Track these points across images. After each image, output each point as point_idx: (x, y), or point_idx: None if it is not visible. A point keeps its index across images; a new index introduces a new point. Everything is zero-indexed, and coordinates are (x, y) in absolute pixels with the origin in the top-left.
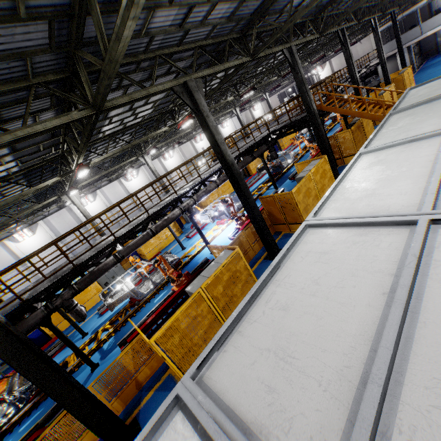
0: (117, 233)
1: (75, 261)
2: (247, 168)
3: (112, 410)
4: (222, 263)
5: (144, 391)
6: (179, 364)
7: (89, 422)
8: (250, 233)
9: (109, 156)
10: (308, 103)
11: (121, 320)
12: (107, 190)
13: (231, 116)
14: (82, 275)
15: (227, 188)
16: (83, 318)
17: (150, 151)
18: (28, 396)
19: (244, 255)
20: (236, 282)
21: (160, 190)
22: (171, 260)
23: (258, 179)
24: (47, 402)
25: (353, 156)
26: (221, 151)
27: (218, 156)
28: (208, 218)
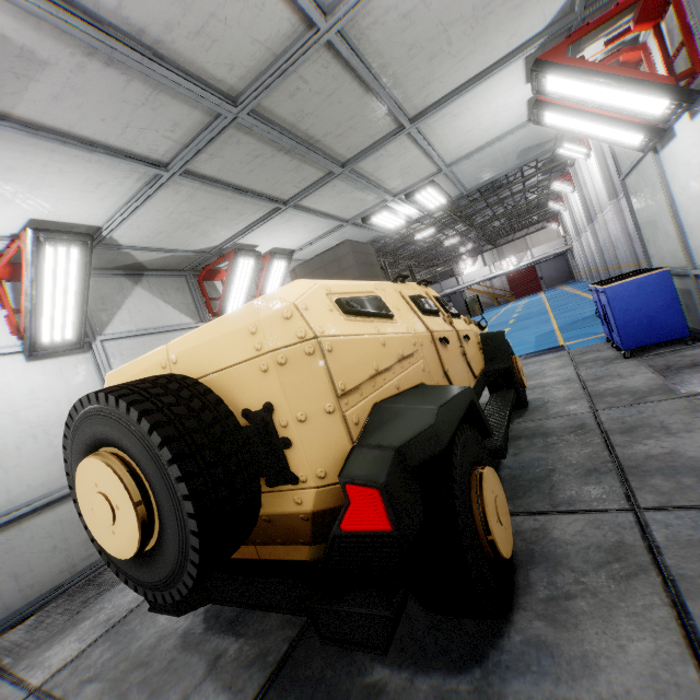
0: None
1: None
2: None
3: None
4: None
5: None
6: None
7: None
8: None
9: None
10: None
11: None
12: None
13: None
14: None
15: None
16: None
17: None
18: None
19: None
20: None
21: None
22: None
23: None
24: None
25: None
26: None
27: None
28: None
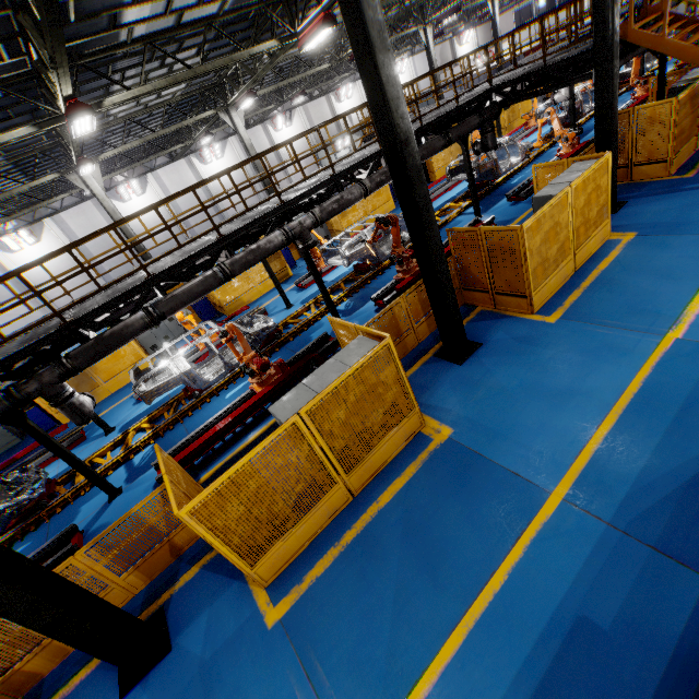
0: (157, 266)
1: (74, 310)
2: (426, 166)
3: (125, 587)
4: (351, 367)
5: (184, 563)
6: (241, 549)
7: (59, 634)
8: (416, 301)
9: (145, 92)
10: (606, 10)
11: (167, 420)
12: (166, 176)
13: (413, 52)
14: (82, 340)
15: (382, 201)
16: (86, 418)
17: (242, 100)
18: (6, 522)
19: (398, 342)
20: (374, 406)
21: (247, 186)
22: (262, 327)
23: (445, 191)
24: (38, 533)
25: (657, 165)
26: (385, 102)
27: (375, 113)
28: (340, 255)
